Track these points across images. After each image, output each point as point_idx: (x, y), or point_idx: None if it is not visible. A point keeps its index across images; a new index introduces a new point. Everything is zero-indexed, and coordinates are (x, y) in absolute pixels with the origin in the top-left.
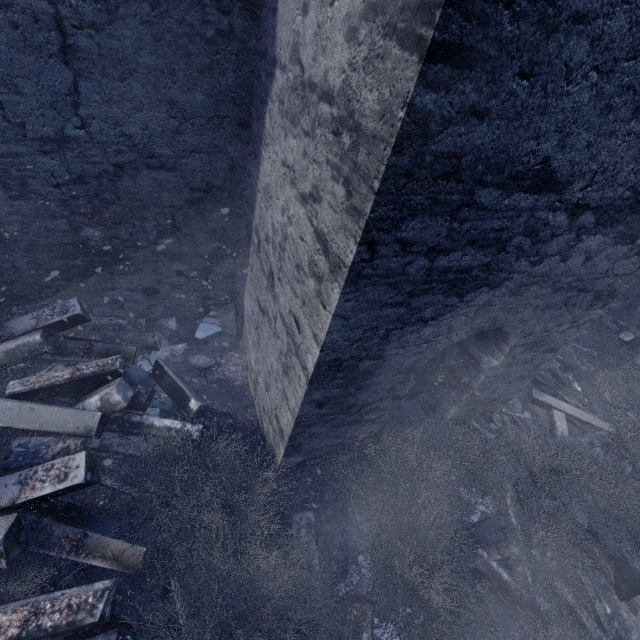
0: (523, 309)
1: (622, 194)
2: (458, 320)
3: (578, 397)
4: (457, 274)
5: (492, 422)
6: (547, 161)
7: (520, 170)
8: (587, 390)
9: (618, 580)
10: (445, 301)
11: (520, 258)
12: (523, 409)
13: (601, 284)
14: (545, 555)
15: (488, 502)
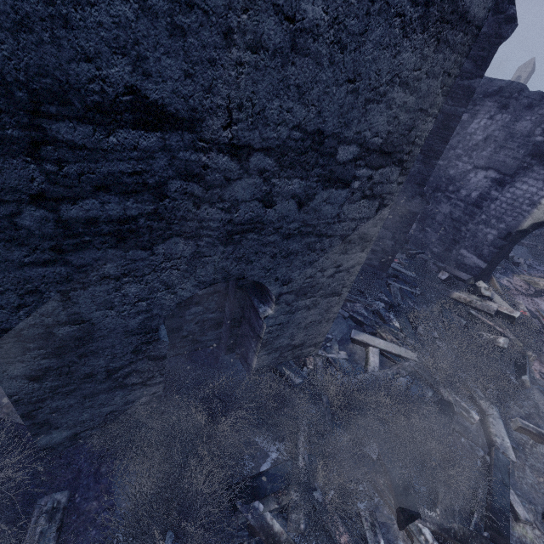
0: (257, 258)
1: (290, 134)
2: (169, 274)
3: (395, 332)
4: (115, 225)
5: (305, 366)
6: (136, 91)
7: (100, 101)
8: (403, 325)
9: (397, 509)
10: (127, 255)
11: (201, 205)
12: (343, 349)
13: (342, 228)
14: (328, 495)
15: (284, 447)
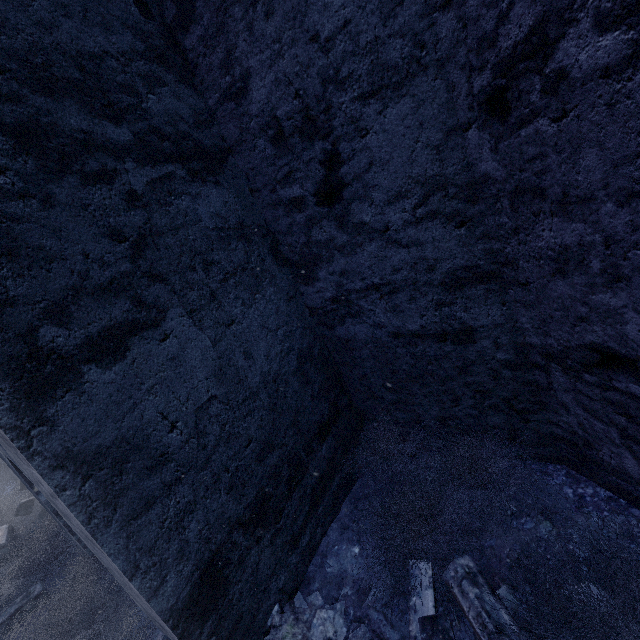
0: None
1: None
2: None
3: None
4: None
5: None
6: None
7: None
8: None
9: None
10: None
11: None
12: None
13: None
14: None
15: None
